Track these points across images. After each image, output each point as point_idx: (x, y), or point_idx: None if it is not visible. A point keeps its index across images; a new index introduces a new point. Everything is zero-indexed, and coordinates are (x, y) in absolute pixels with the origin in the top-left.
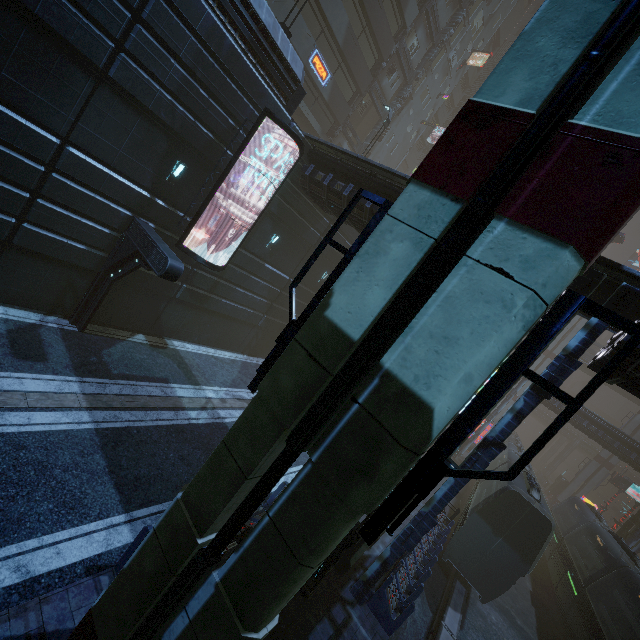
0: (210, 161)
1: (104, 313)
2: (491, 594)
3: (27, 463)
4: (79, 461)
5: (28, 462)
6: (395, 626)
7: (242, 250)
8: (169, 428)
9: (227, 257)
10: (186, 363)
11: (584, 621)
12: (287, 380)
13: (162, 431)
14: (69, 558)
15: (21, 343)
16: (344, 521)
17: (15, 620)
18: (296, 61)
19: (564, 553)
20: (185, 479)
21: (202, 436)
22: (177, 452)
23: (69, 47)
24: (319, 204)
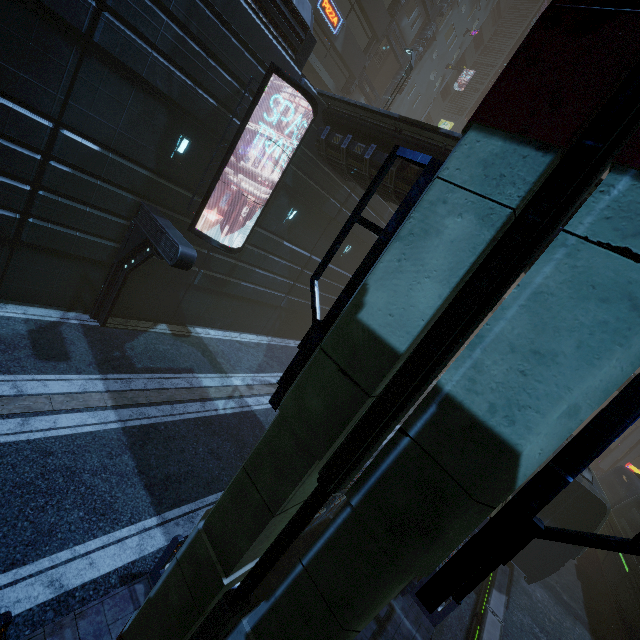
0: (216, 132)
1: (124, 305)
2: (537, 575)
3: (55, 470)
4: (107, 463)
5: (56, 469)
6: (440, 617)
7: (258, 229)
8: (197, 421)
9: (243, 238)
10: (210, 350)
11: (638, 599)
12: (314, 400)
13: (190, 425)
14: (103, 568)
15: (43, 343)
16: (397, 583)
17: (51, 639)
18: (303, 2)
19: (612, 526)
20: (216, 474)
21: (231, 427)
22: (206, 446)
23: (46, 11)
24: (338, 171)
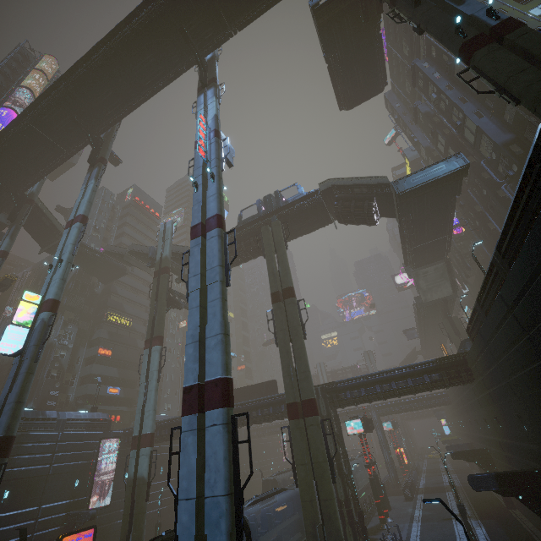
0: (88, 469)
1: None
2: None
3: None
4: None
5: None
6: None
7: (115, 491)
8: None
9: (109, 499)
10: None
11: None
12: (128, 493)
13: None
14: None
15: None
16: (142, 501)
17: None
18: (104, 415)
19: None
20: None
21: None
22: None
23: (38, 477)
24: None
